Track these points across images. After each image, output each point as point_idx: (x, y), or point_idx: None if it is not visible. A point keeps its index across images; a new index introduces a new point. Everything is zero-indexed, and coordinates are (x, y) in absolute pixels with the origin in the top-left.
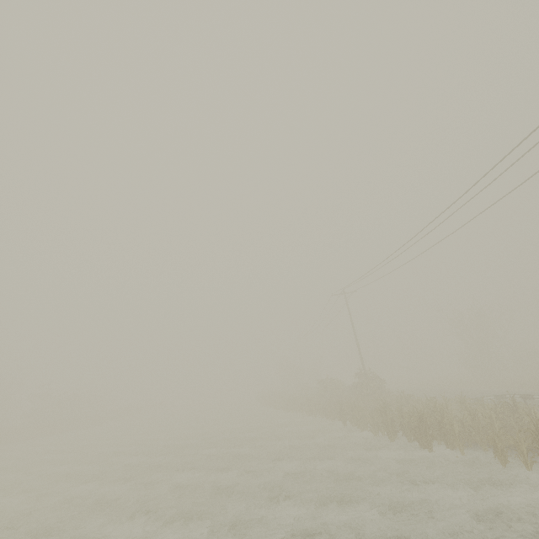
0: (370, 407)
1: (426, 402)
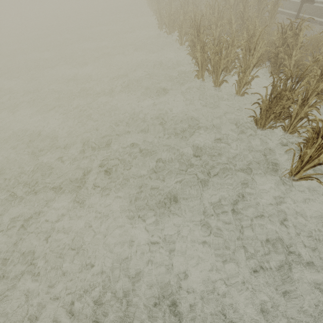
0: None
1: None
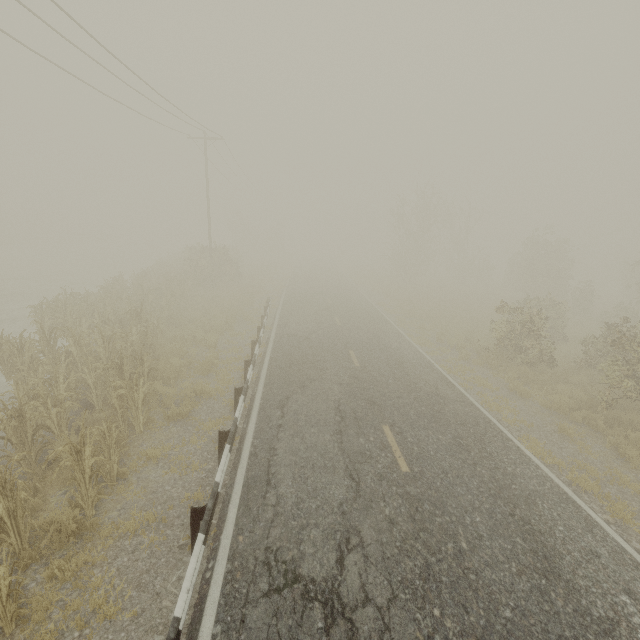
0: (120, 285)
1: (137, 293)
